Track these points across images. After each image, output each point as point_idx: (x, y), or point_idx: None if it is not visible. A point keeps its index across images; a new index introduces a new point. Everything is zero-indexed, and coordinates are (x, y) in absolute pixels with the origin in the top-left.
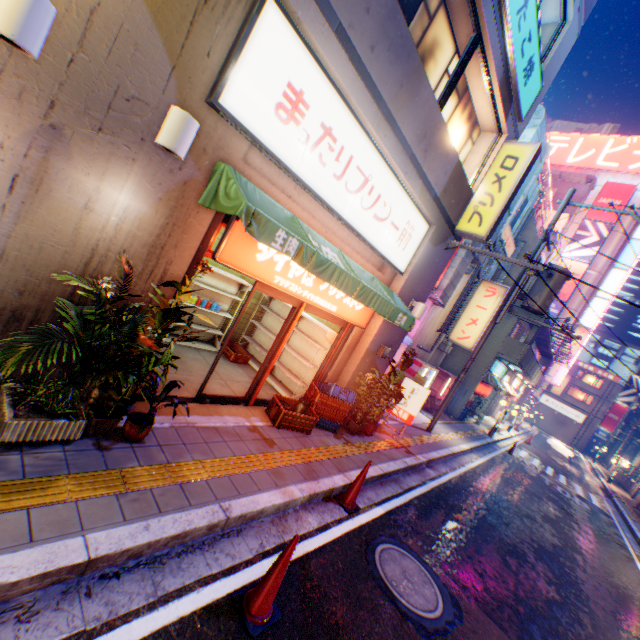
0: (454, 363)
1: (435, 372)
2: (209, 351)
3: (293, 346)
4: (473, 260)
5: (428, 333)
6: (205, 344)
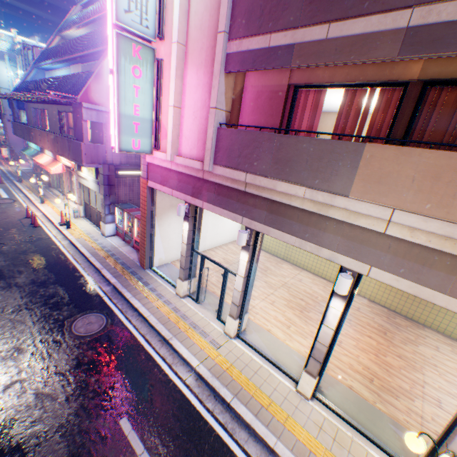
0: None
1: None
2: None
3: None
4: None
5: None
6: None
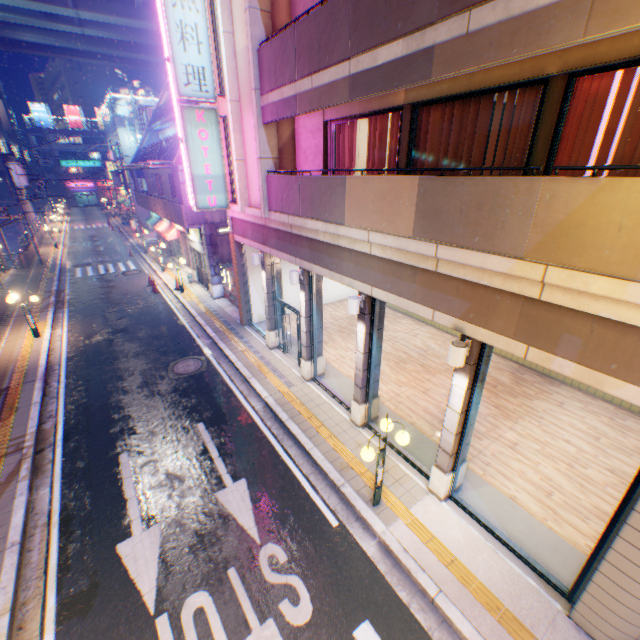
0: None
1: None
2: None
3: None
4: None
5: None
6: None
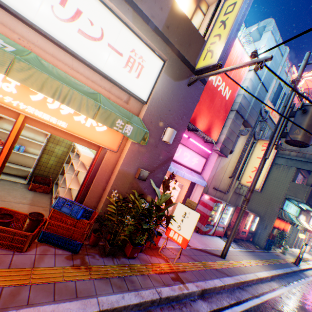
0: (253, 204)
1: (232, 208)
2: (15, 182)
3: (78, 177)
4: (245, 124)
5: (222, 179)
6: (15, 177)
